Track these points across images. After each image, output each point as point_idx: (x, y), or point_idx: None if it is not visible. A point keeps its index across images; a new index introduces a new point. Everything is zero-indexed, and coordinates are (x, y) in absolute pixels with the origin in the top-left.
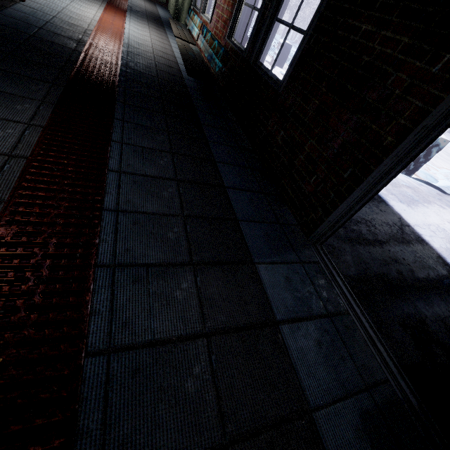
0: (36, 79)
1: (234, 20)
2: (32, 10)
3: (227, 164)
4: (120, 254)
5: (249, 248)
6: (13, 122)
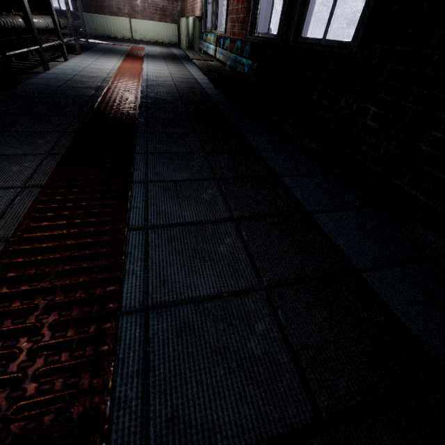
0: (46, 132)
1: (254, 12)
2: (55, 75)
3: (296, 176)
4: (158, 440)
5: (415, 336)
6: (3, 190)
